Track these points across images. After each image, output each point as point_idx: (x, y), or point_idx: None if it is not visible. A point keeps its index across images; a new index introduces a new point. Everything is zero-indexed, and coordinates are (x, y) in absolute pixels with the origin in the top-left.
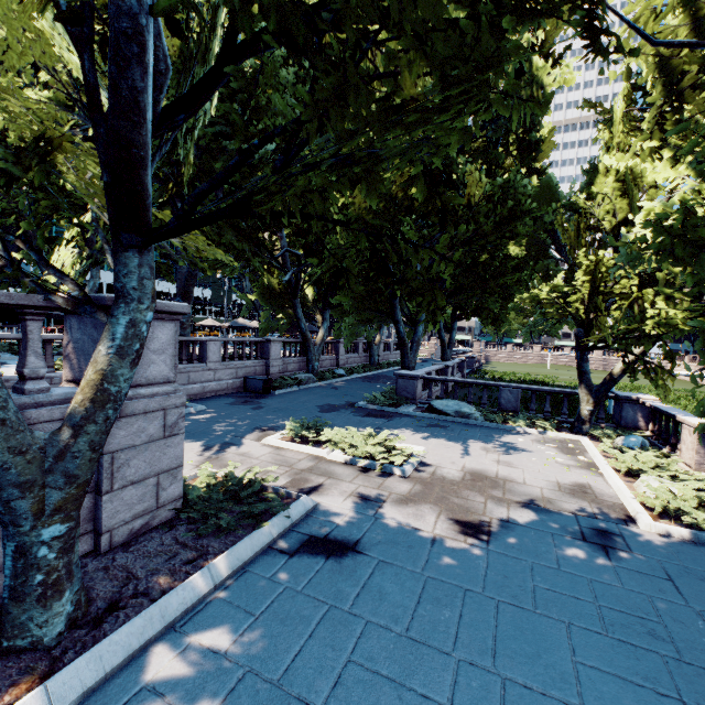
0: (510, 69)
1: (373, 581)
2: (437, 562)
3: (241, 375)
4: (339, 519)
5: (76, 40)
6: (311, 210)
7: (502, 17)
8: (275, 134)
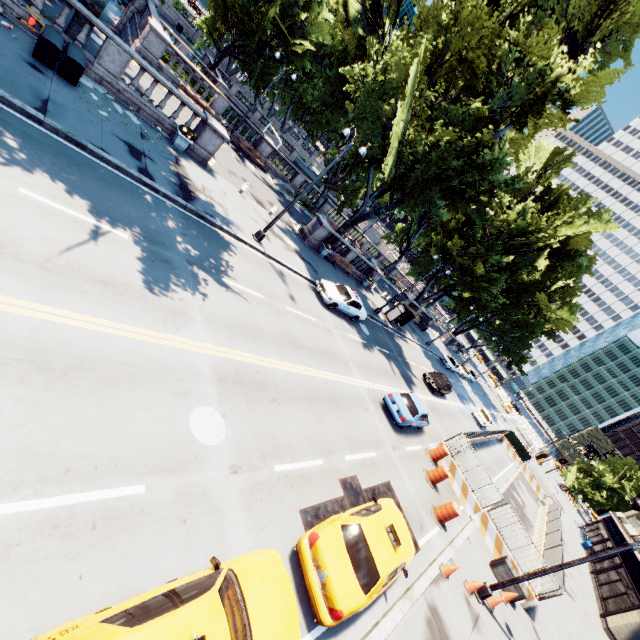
0: None
1: None
2: None
3: (180, 23)
4: None
5: None
6: None
7: None
8: None
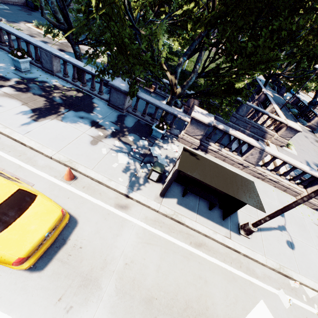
0: None
1: None
2: None
3: None
4: None
5: None
6: None
7: None
8: None
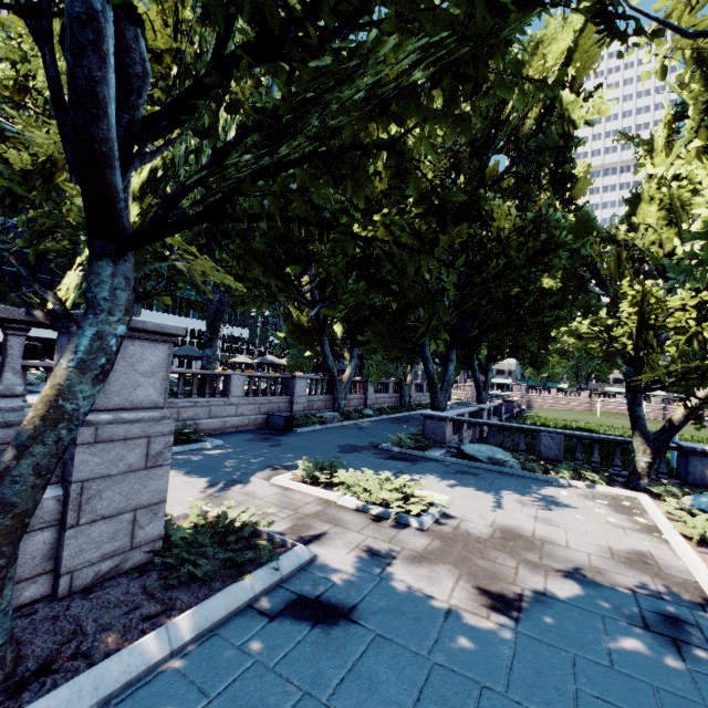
0: (538, 108)
1: (365, 662)
2: (449, 643)
3: (264, 411)
4: (337, 576)
5: (37, 33)
6: (292, 213)
7: (506, 7)
8: (252, 132)
